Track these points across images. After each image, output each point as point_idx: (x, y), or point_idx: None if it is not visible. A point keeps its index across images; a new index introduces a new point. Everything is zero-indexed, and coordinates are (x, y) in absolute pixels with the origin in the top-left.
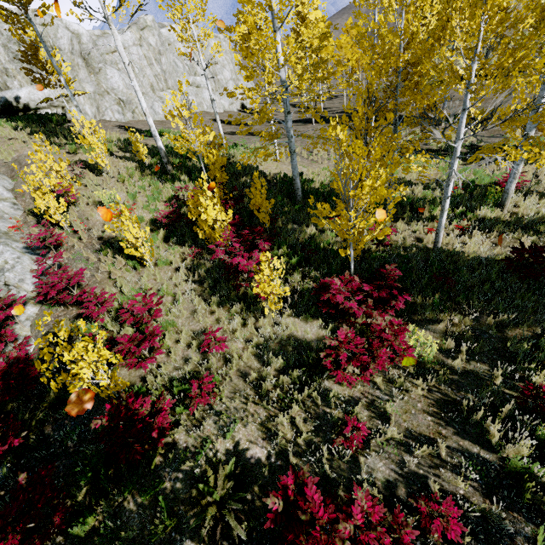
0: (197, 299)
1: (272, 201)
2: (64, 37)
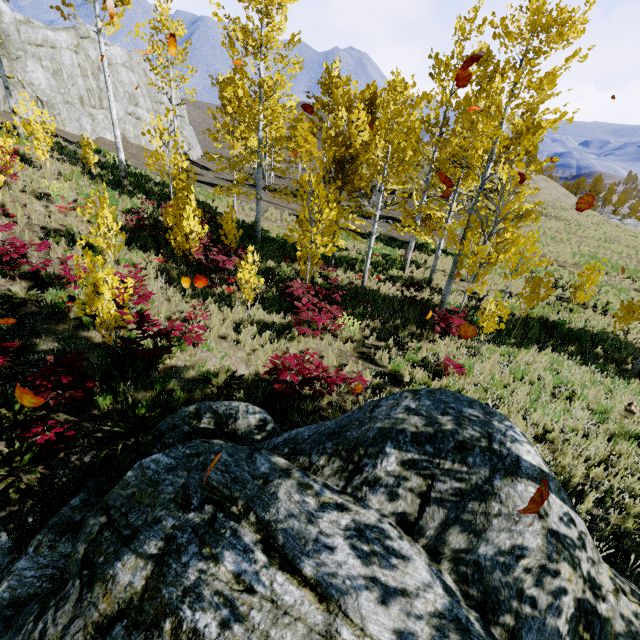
0: (171, 290)
1: (241, 231)
2: None
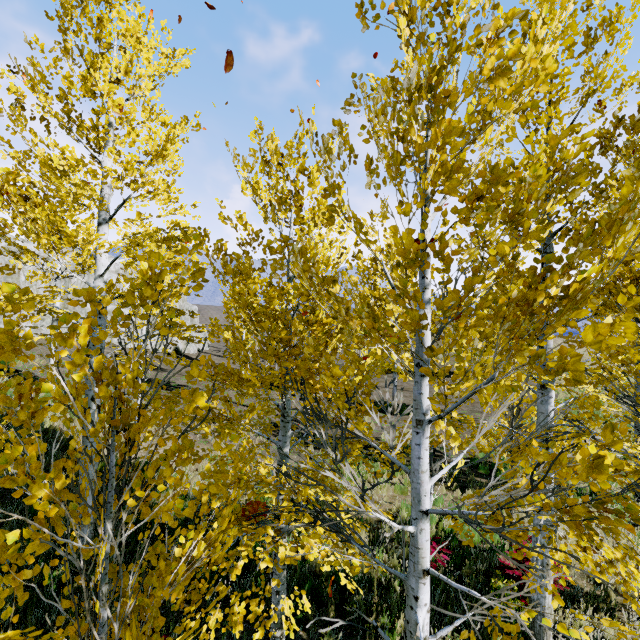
0: None
1: None
2: None
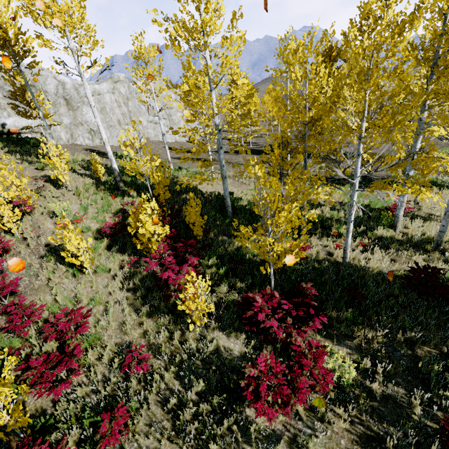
0: (127, 309)
1: (205, 217)
2: (51, 84)
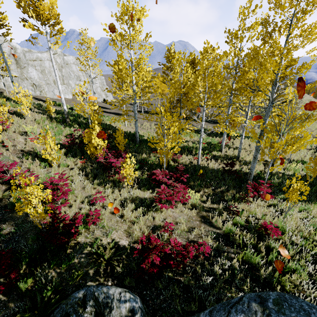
0: (86, 181)
1: (126, 140)
2: (6, 47)
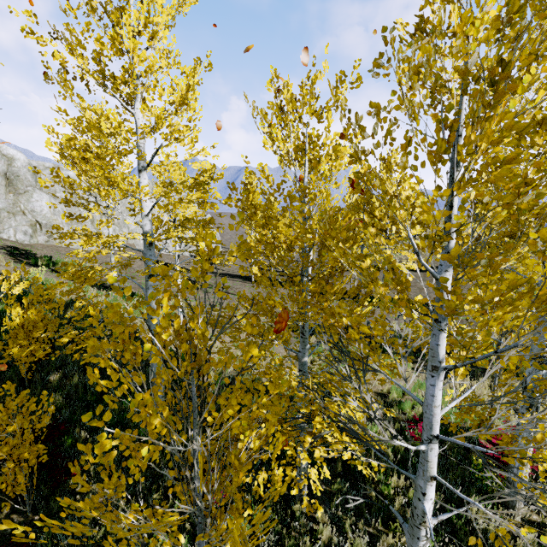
0: None
1: (42, 446)
2: None
